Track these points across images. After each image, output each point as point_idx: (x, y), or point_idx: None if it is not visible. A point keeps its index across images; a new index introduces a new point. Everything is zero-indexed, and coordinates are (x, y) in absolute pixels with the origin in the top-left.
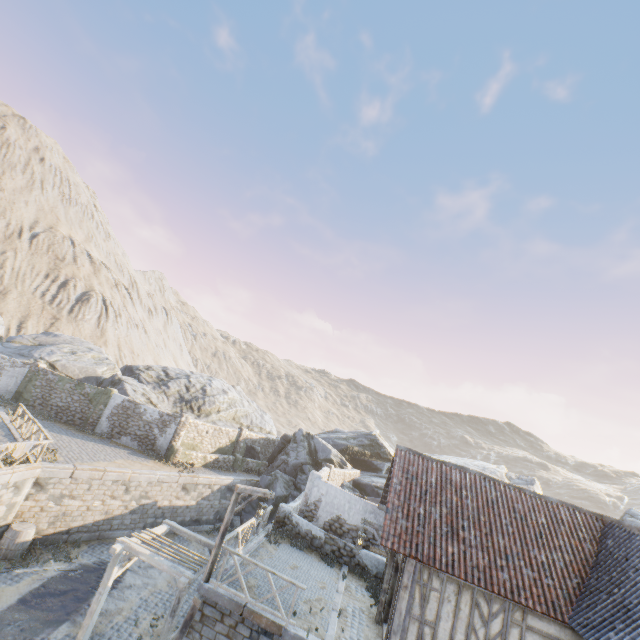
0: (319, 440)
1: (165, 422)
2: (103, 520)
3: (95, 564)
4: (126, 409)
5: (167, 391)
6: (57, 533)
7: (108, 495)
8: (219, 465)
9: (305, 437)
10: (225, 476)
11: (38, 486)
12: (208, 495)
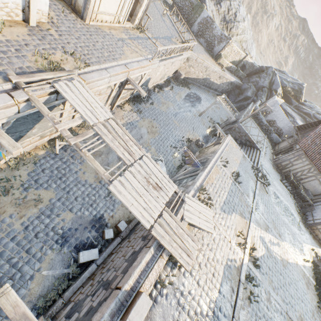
0: (277, 78)
1: (221, 39)
2: (195, 78)
3: (194, 93)
4: (207, 23)
5: (219, 10)
6: (185, 77)
7: (200, 71)
8: (230, 70)
9: (272, 73)
10: (232, 78)
11: (187, 60)
12: (224, 83)
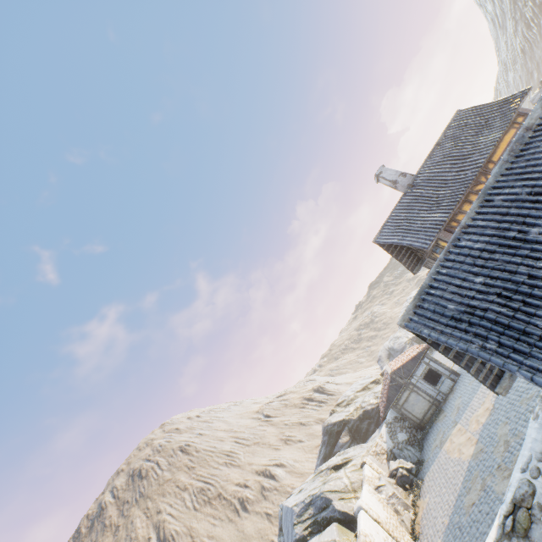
0: None
1: None
2: None
3: None
4: None
5: None
6: None
7: None
8: None
9: None
10: None
11: None
12: None
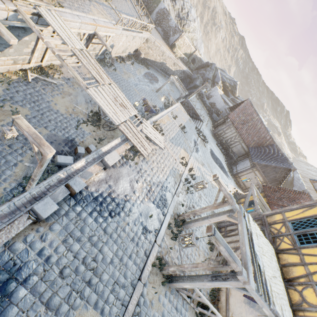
0: (219, 73)
1: (176, 31)
2: (154, 61)
3: (152, 74)
4: (164, 14)
5: (174, 6)
6: (144, 58)
7: (158, 54)
8: (183, 60)
9: (215, 69)
10: (185, 67)
11: (146, 41)
12: (178, 70)
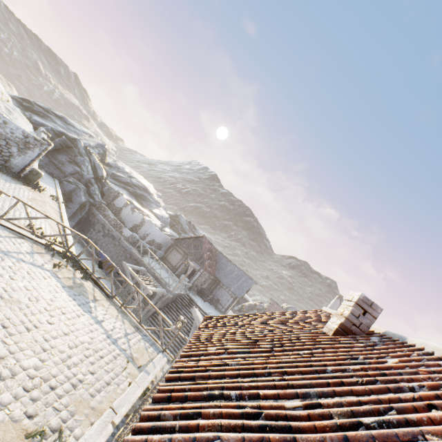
0: (96, 158)
1: (29, 144)
2: None
3: None
4: None
5: None
6: None
7: None
8: None
9: (84, 150)
10: (59, 191)
11: None
12: None
